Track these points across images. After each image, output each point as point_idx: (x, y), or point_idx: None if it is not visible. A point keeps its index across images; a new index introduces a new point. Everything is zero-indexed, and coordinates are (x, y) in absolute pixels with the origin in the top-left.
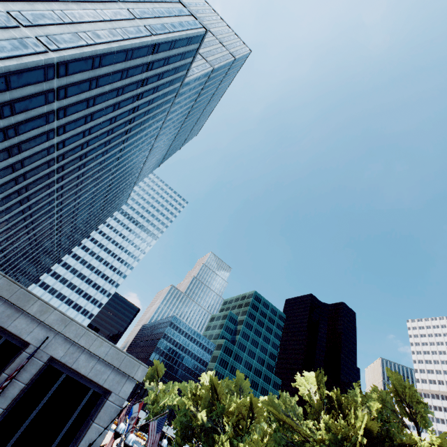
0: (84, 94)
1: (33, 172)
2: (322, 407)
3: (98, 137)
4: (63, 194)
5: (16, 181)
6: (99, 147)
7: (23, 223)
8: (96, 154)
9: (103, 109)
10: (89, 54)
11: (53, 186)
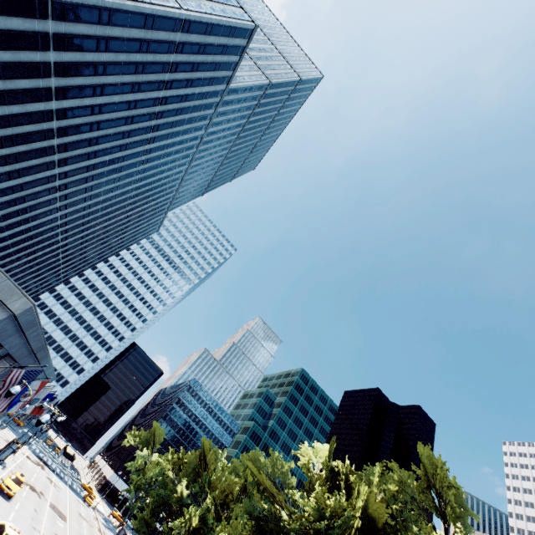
0: (91, 55)
1: (26, 138)
2: (324, 484)
3: (112, 121)
4: (68, 185)
5: (2, 142)
6: (115, 135)
7: (14, 205)
8: (112, 144)
9: (117, 84)
10: (95, 4)
11: (53, 169)
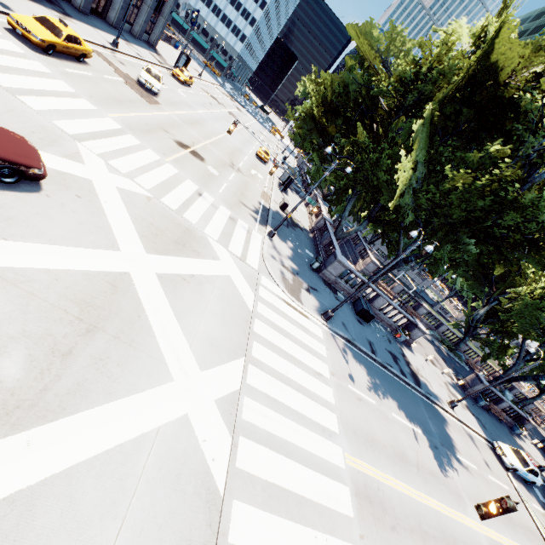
0: None
1: None
2: None
3: None
4: None
5: None
6: None
7: None
8: None
9: None
10: None
11: None
